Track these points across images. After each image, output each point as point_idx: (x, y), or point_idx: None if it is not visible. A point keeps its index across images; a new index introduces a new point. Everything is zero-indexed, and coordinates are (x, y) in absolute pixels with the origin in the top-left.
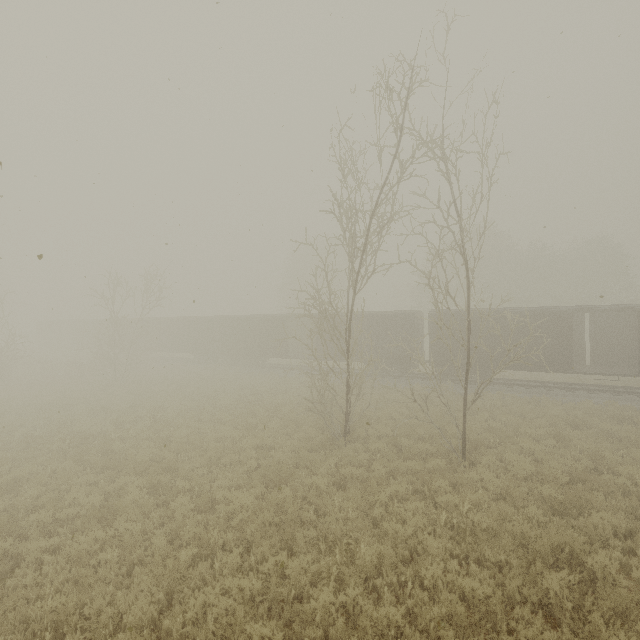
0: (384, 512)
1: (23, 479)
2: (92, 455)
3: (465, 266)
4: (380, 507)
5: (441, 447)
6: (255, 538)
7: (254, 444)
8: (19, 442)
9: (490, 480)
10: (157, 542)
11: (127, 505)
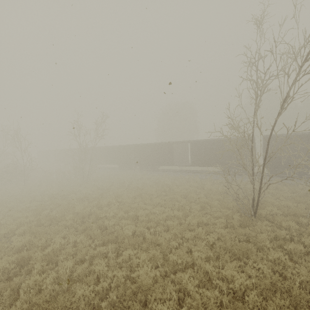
0: None
1: (58, 251)
2: (95, 231)
3: None
4: None
5: None
6: None
7: (195, 222)
8: (46, 220)
9: None
10: None
11: (142, 278)
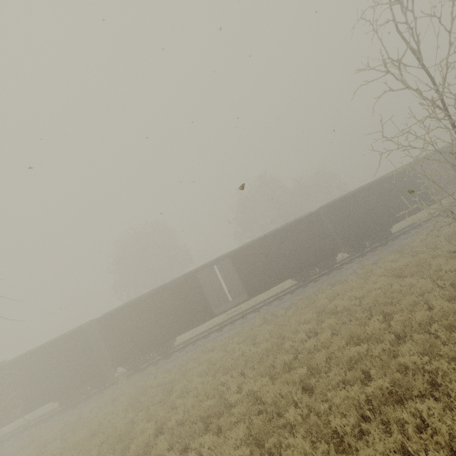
0: None
1: None
2: None
3: None
4: None
5: None
6: None
7: None
8: None
9: None
10: None
11: None
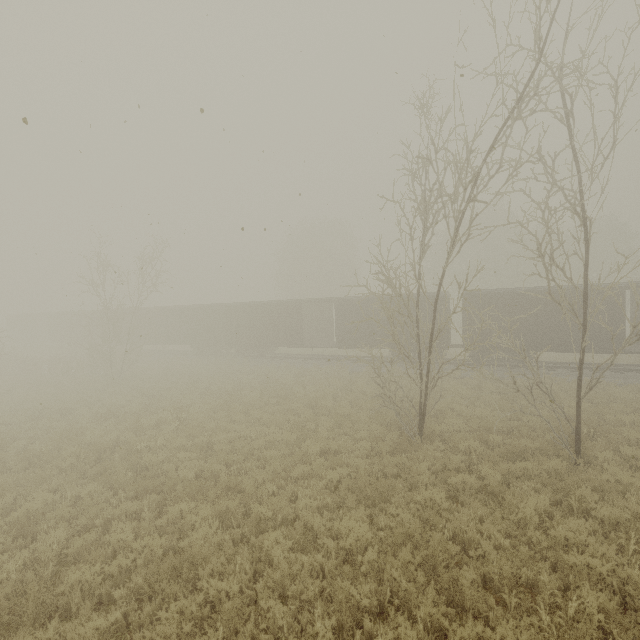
0: (544, 536)
1: (39, 515)
2: (122, 474)
3: (584, 227)
4: (536, 530)
5: (546, 443)
6: (407, 592)
7: (317, 449)
8: (18, 460)
9: (634, 483)
10: (272, 609)
11: (198, 546)
